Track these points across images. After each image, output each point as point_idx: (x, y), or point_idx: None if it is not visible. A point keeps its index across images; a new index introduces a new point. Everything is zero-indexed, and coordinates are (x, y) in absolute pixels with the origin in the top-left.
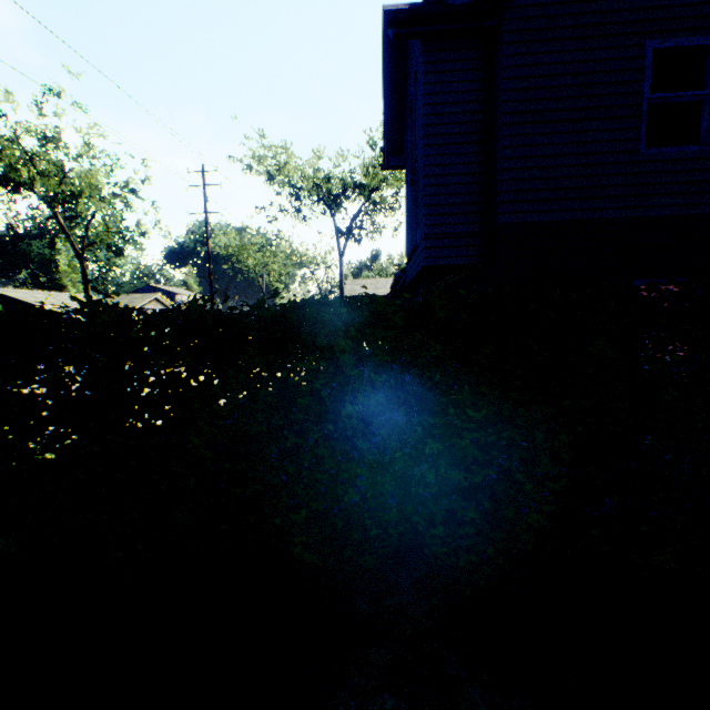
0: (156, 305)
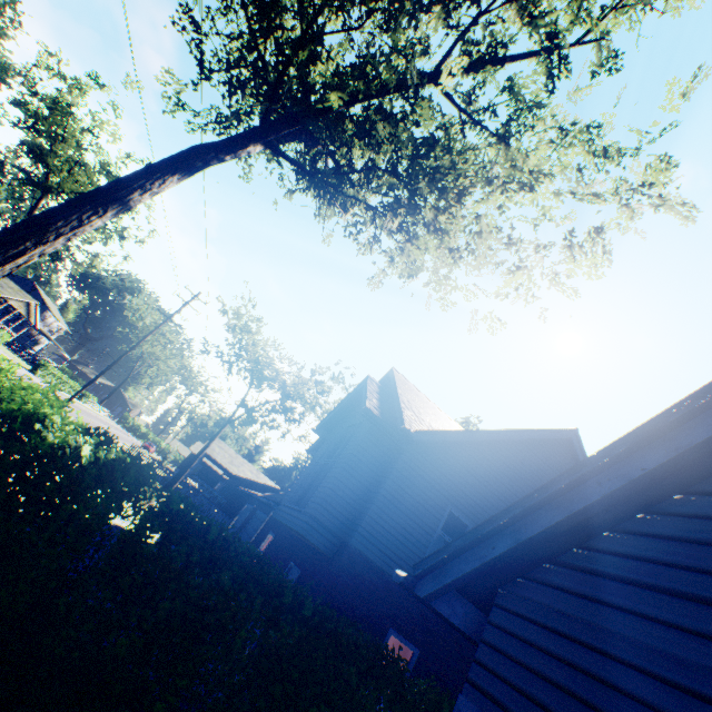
0: (22, 307)
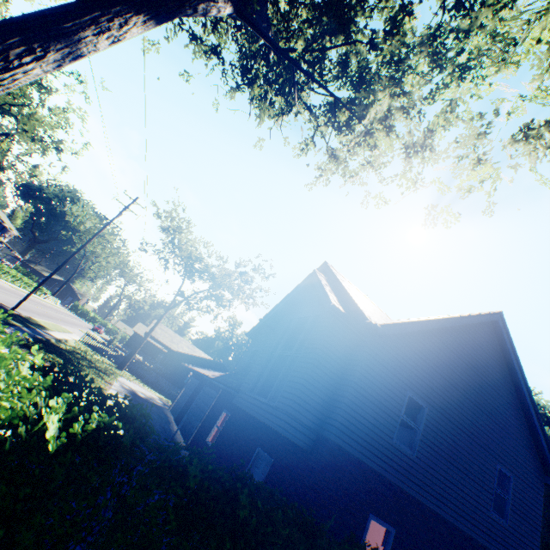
0: None
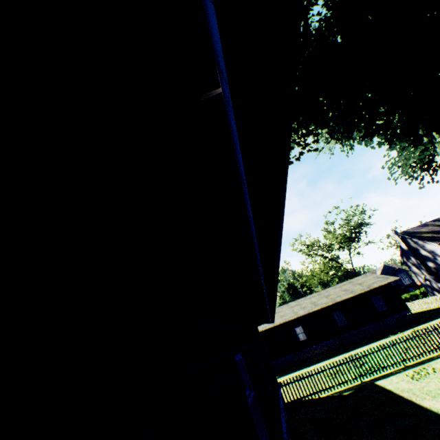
0: None
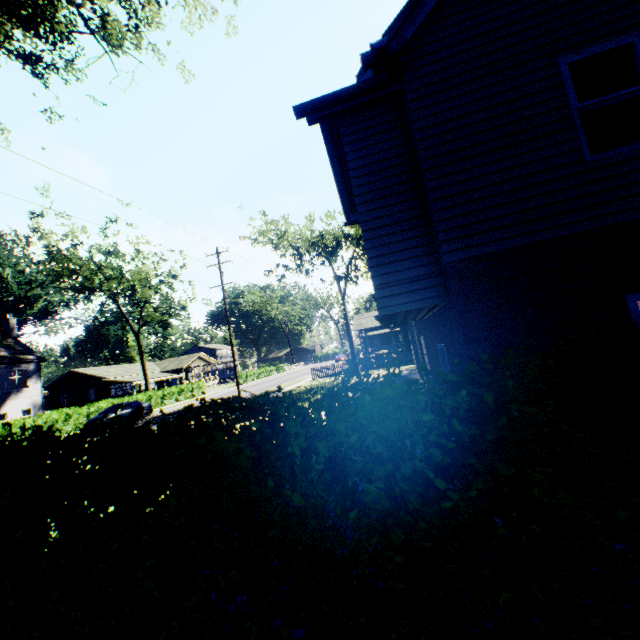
0: (200, 362)
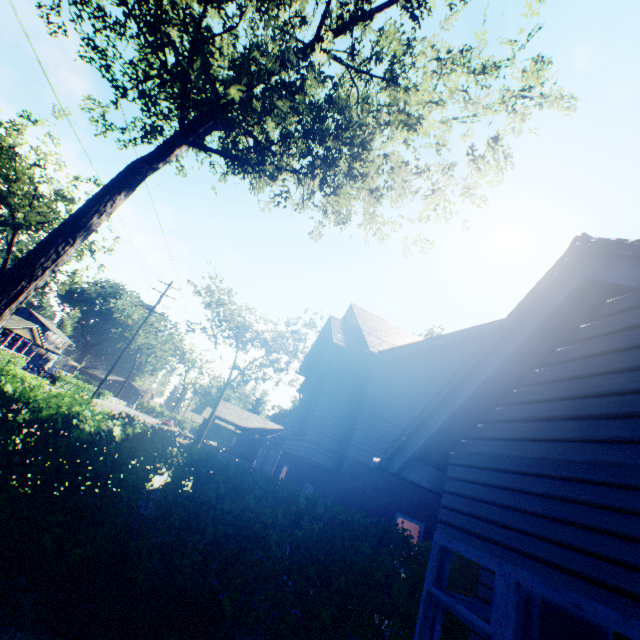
0: (27, 333)
